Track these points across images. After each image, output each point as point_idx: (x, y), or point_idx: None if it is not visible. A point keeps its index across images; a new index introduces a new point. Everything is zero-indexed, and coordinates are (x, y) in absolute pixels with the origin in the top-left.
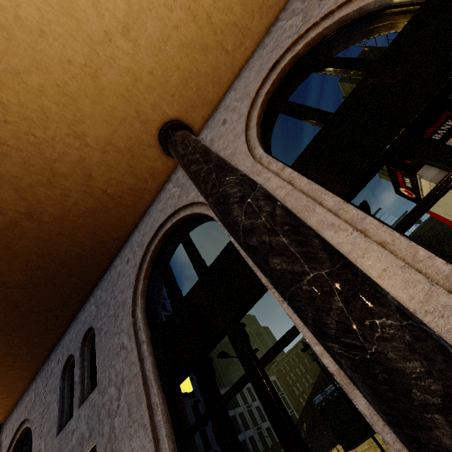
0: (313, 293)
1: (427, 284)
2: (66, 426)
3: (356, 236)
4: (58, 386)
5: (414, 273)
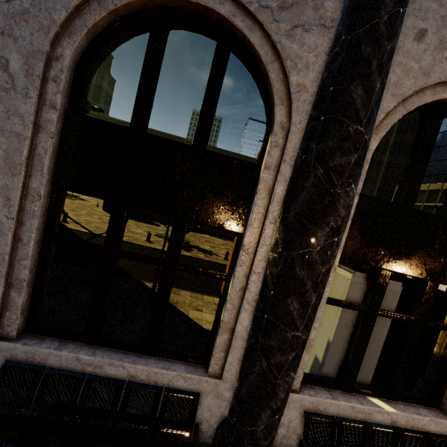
0: (288, 341)
1: None
2: None
3: None
4: None
5: None
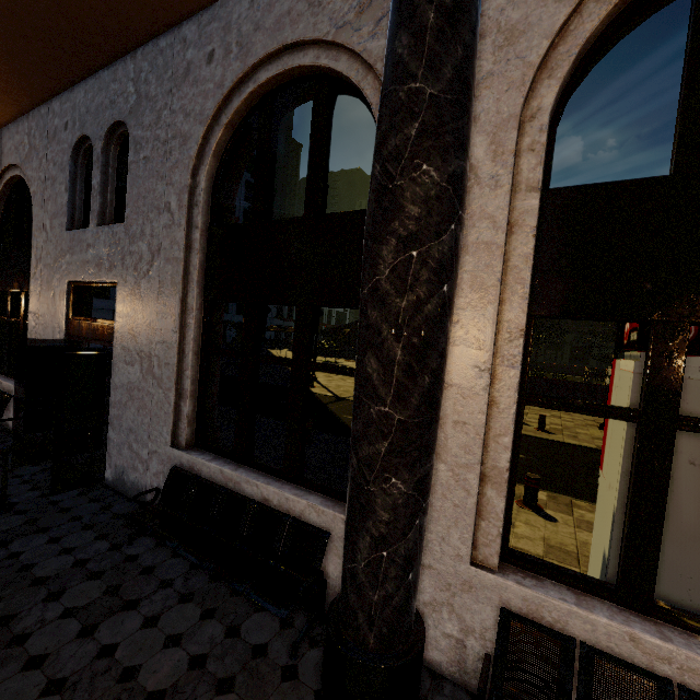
0: (373, 422)
1: (475, 461)
2: (80, 232)
3: (482, 377)
4: (68, 168)
5: (479, 447)
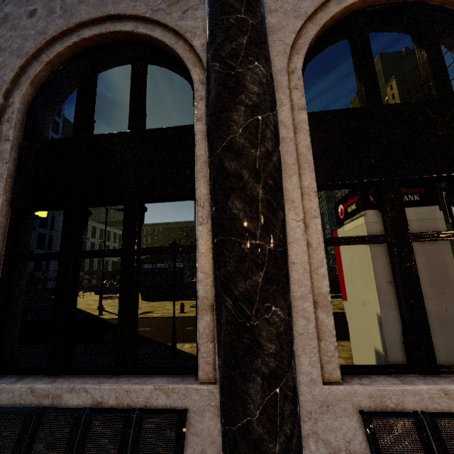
0: (247, 256)
1: (308, 291)
2: None
3: (299, 226)
4: None
5: (308, 279)
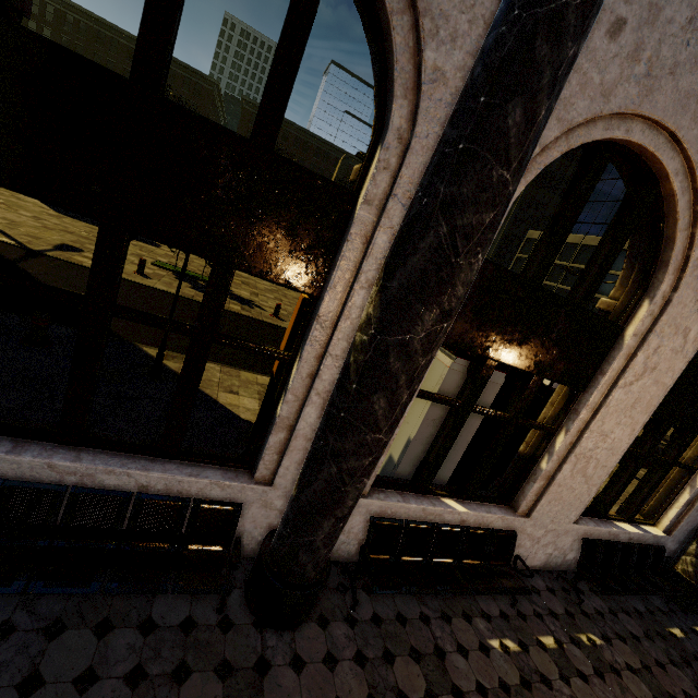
0: (367, 445)
1: None
2: None
3: None
4: None
5: None
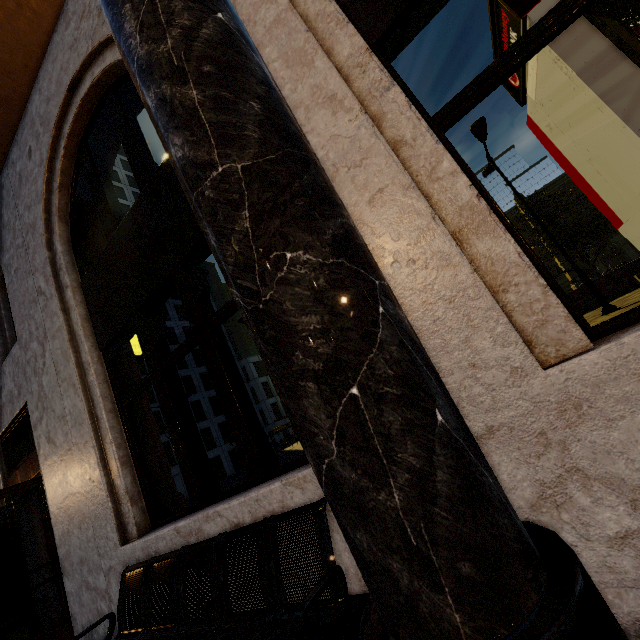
0: (215, 203)
1: (428, 218)
2: None
3: (361, 125)
4: None
5: (419, 198)
